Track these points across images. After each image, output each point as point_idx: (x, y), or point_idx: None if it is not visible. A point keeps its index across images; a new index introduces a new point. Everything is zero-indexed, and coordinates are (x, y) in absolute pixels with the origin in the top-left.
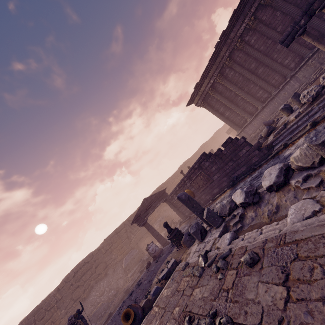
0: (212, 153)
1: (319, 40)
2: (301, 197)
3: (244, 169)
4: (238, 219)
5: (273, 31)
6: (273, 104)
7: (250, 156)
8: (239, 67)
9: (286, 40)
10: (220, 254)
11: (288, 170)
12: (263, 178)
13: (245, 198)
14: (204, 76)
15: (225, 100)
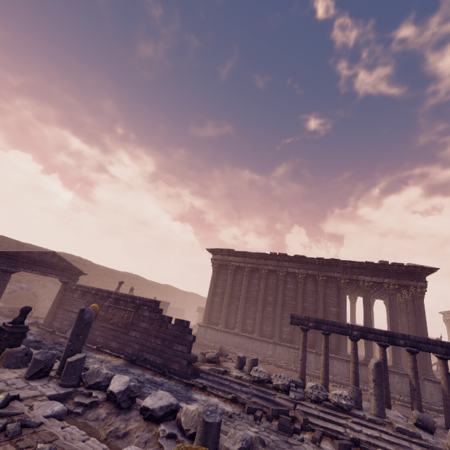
0: (165, 306)
1: (304, 347)
2: (149, 448)
3: (159, 361)
4: (88, 402)
5: (302, 301)
6: (245, 342)
7: (178, 358)
8: (264, 286)
9: (295, 319)
10: (25, 417)
11: (173, 412)
12: (154, 395)
13: (121, 391)
14: (243, 255)
15: (229, 289)
